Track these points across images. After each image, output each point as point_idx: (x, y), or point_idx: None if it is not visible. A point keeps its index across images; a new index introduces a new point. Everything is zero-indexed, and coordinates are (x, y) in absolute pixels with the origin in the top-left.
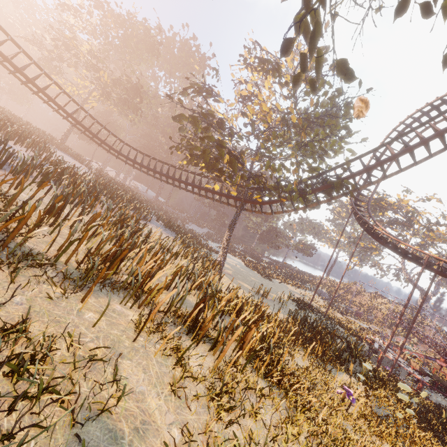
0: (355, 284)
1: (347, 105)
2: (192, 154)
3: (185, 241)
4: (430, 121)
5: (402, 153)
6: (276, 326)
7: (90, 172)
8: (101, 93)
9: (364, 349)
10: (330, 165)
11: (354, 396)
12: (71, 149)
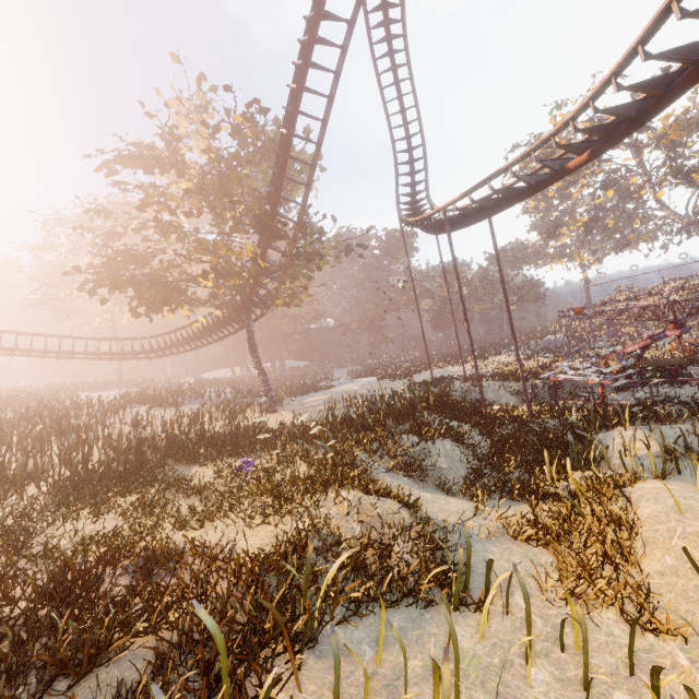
0: (618, 292)
1: (245, 118)
2: (132, 308)
3: (220, 401)
4: (301, 59)
5: (289, 125)
6: (239, 436)
7: (94, 394)
8: (116, 302)
9: (528, 391)
10: (251, 205)
11: (257, 464)
12: (124, 381)
